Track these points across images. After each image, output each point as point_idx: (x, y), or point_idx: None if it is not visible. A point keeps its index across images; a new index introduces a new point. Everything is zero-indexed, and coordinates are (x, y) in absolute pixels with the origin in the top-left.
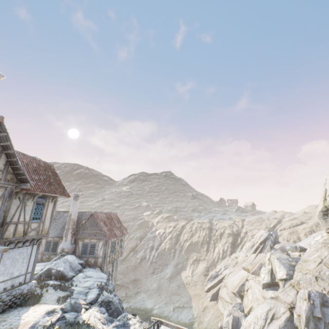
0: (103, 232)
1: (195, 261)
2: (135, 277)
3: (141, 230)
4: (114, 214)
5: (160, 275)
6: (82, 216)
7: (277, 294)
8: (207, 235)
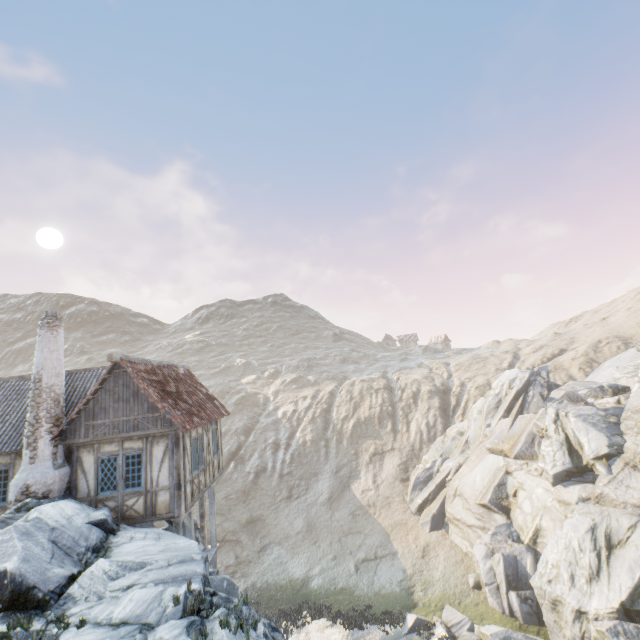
0: (161, 413)
1: (374, 456)
2: (251, 514)
3: (243, 413)
4: (183, 371)
5: (306, 499)
6: (84, 381)
7: (600, 491)
8: (387, 401)
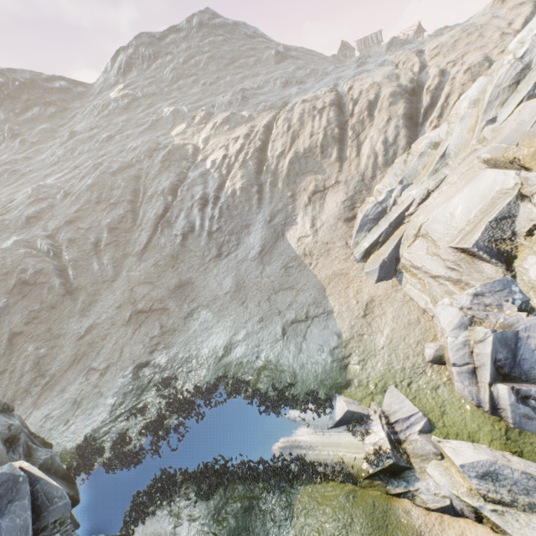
0: None
1: (313, 196)
2: (180, 279)
3: (170, 170)
4: None
5: (237, 255)
6: None
7: None
8: (332, 122)
